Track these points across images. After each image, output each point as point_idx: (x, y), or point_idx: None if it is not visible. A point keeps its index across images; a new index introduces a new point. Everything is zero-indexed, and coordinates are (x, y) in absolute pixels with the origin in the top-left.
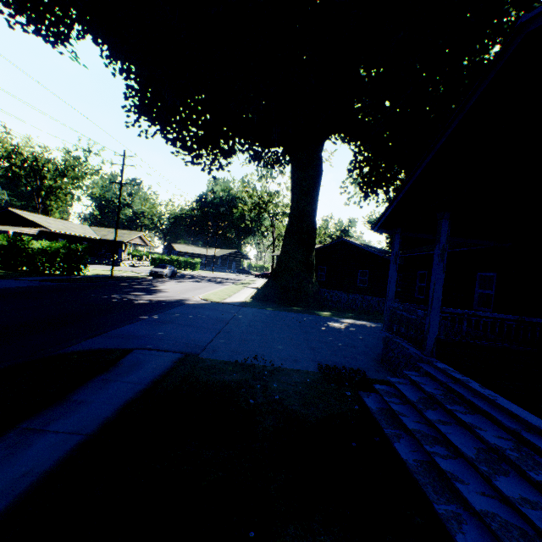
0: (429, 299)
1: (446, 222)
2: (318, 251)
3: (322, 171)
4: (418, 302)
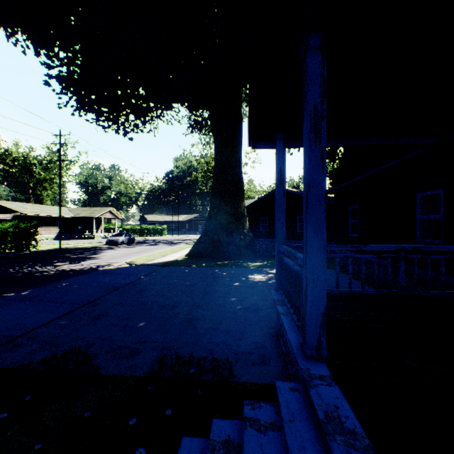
0: (303, 229)
1: (316, 54)
2: (258, 203)
3: (241, 119)
4: (353, 242)
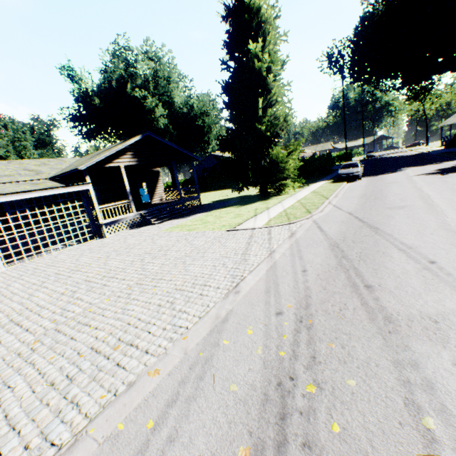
0: None
1: None
2: None
3: None
4: None
